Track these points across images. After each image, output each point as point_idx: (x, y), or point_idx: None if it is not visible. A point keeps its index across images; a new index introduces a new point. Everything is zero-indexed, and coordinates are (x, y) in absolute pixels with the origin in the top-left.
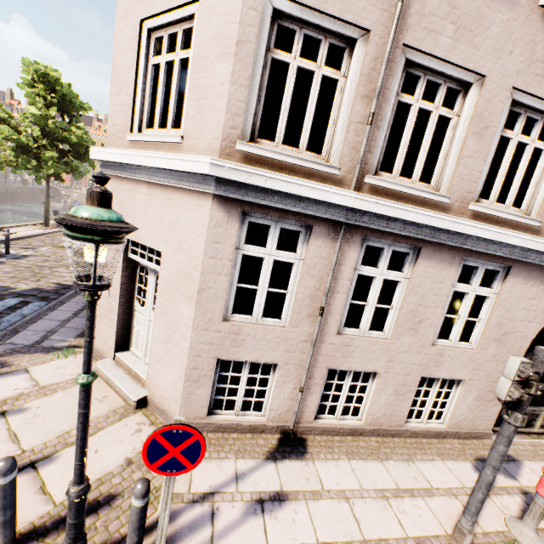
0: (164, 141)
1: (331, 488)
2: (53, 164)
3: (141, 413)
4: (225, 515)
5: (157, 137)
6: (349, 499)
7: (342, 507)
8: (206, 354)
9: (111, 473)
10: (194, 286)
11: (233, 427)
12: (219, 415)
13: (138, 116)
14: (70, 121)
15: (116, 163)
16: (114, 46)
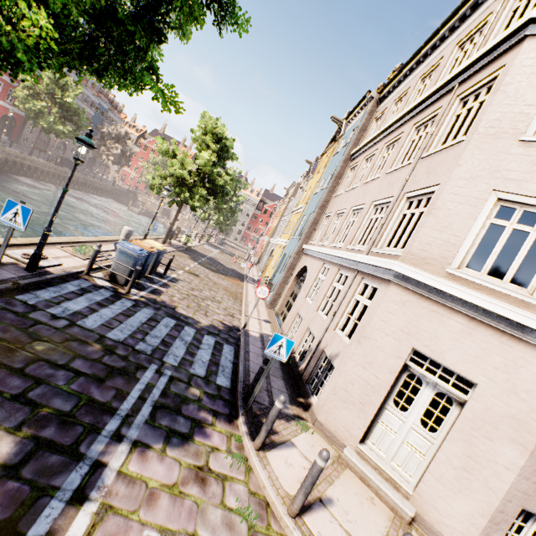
0: (513, 296)
1: None
2: (199, 198)
3: (414, 531)
4: None
5: (502, 288)
6: None
7: None
8: (516, 501)
9: None
10: (530, 436)
11: None
12: None
13: (462, 256)
14: (215, 163)
15: (423, 284)
16: (443, 192)
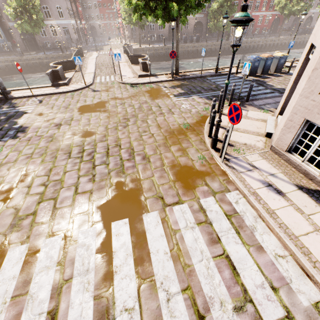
0: None
1: (313, 220)
2: None
3: (265, 138)
4: (253, 174)
5: None
6: (318, 232)
7: (306, 225)
8: (299, 114)
9: (238, 142)
10: (312, 67)
11: (295, 165)
12: (293, 156)
13: None
14: None
15: None
16: None
